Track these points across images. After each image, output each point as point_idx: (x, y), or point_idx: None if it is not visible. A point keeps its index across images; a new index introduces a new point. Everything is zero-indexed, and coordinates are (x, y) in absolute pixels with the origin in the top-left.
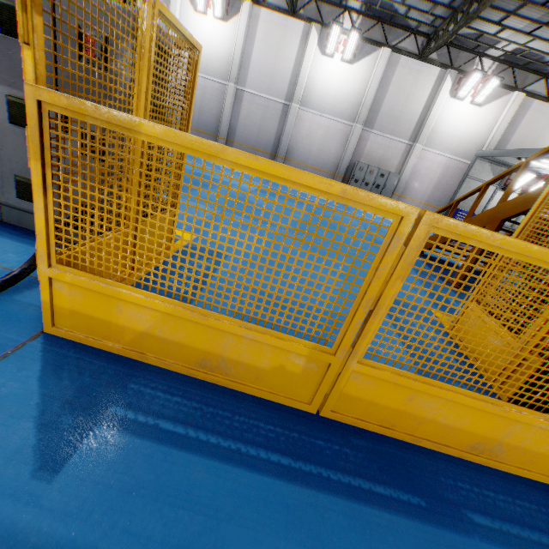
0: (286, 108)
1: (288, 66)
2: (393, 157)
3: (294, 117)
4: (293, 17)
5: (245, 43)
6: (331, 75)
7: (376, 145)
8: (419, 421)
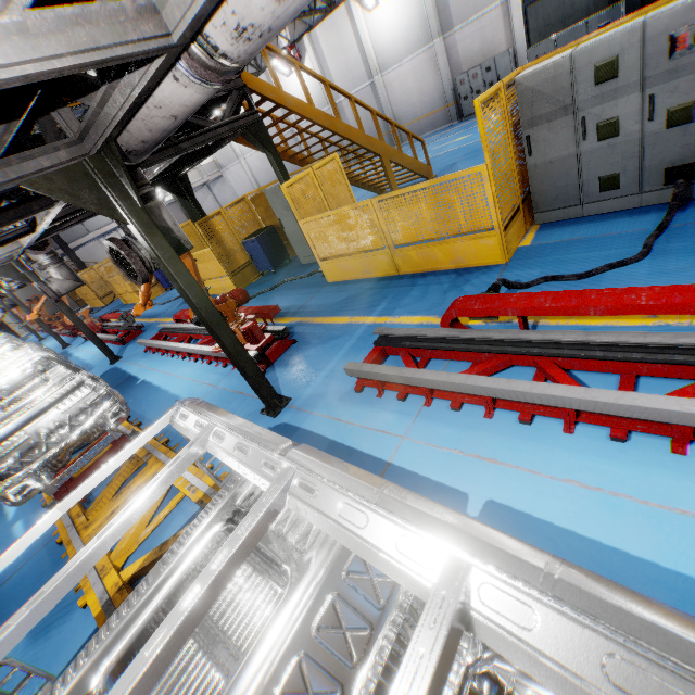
0: (374, 85)
1: (354, 51)
2: (494, 35)
3: (382, 88)
4: (335, 10)
5: (321, 65)
6: (387, 22)
7: (467, 41)
8: (216, 289)
